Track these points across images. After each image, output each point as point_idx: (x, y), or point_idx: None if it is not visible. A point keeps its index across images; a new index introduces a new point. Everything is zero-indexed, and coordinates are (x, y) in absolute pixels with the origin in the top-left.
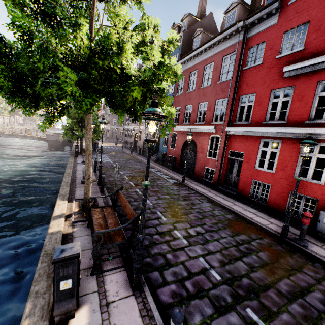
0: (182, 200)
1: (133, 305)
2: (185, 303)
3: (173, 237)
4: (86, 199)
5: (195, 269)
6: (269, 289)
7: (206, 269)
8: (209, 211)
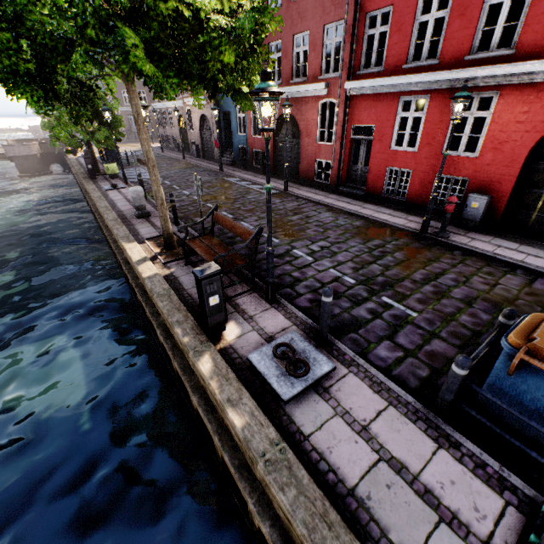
0: (291, 215)
1: (275, 313)
2: None
3: (295, 257)
4: (167, 234)
5: (327, 280)
6: (404, 280)
7: (339, 277)
8: (332, 222)
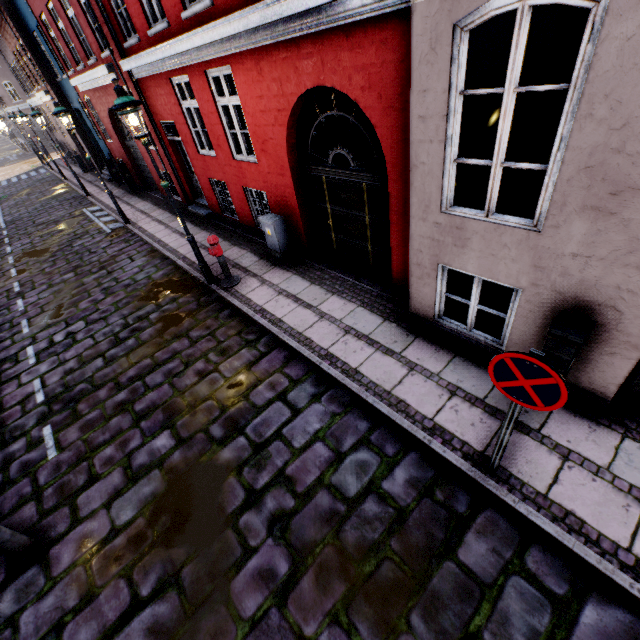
0: (94, 272)
1: None
2: None
3: (18, 361)
4: None
5: (13, 402)
6: (106, 385)
7: (32, 394)
8: (130, 277)
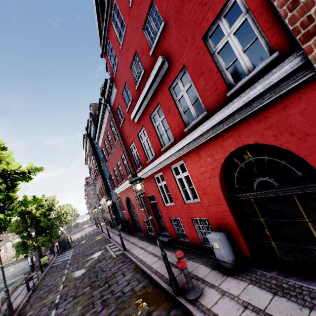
0: (100, 286)
1: None
2: None
3: None
4: None
5: None
6: None
7: None
8: (120, 289)
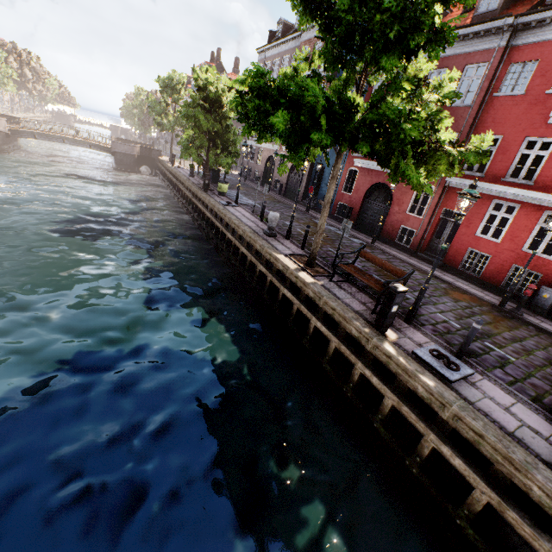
0: None
1: (415, 331)
2: (443, 335)
3: (405, 297)
4: (314, 255)
5: (438, 320)
6: (497, 336)
7: (446, 321)
8: (422, 279)
